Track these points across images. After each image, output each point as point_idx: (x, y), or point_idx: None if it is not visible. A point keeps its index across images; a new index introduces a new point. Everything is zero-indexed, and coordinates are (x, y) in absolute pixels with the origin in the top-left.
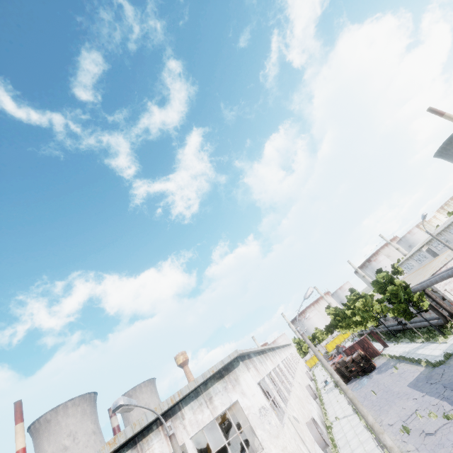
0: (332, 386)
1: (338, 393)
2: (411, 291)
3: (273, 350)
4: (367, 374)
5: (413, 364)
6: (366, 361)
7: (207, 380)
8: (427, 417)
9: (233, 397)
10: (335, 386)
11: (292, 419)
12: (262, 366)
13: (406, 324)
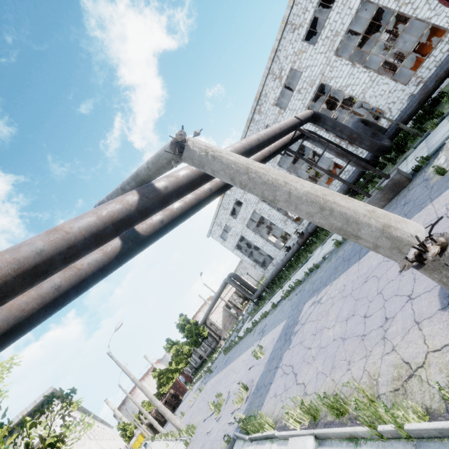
0: (150, 444)
1: (154, 442)
2: (199, 326)
3: (89, 416)
4: (176, 409)
5: (200, 379)
6: (175, 397)
7: (14, 429)
8: (194, 399)
9: (43, 432)
10: (153, 439)
11: (100, 445)
12: (75, 412)
13: (203, 356)
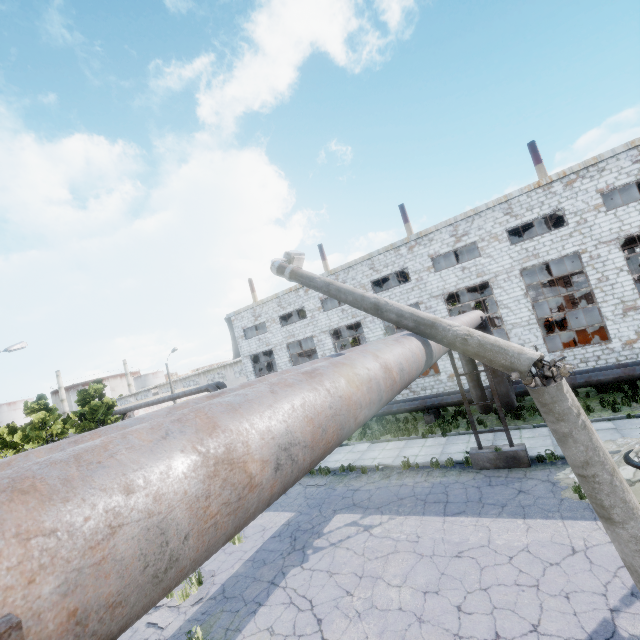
0: None
1: None
2: (113, 412)
3: None
4: None
5: None
6: None
7: None
8: None
9: None
10: None
11: None
12: None
13: None
